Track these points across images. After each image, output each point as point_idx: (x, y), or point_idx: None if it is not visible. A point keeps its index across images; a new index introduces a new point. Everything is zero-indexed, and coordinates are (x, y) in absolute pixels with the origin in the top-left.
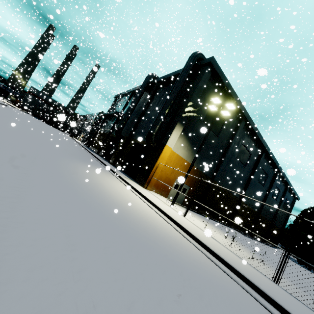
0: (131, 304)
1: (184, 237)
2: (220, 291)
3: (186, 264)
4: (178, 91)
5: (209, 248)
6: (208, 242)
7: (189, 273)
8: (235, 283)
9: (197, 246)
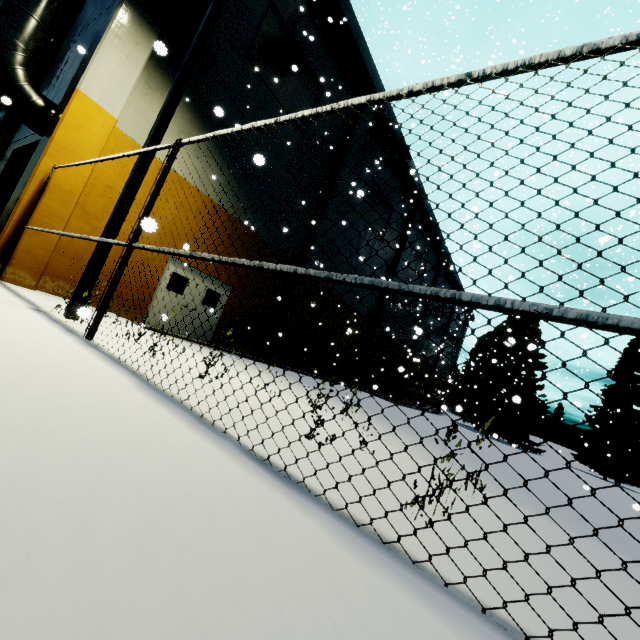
0: None
1: None
2: None
3: None
4: None
5: None
6: None
7: None
8: None
9: None
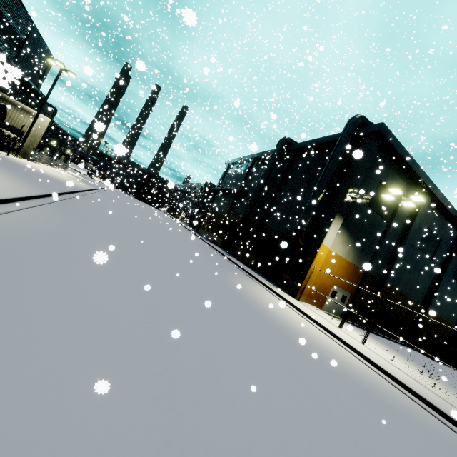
0: (403, 445)
1: (381, 377)
2: (450, 443)
3: (408, 413)
4: (333, 172)
5: (417, 392)
6: (410, 384)
7: (416, 422)
8: None
9: (401, 389)
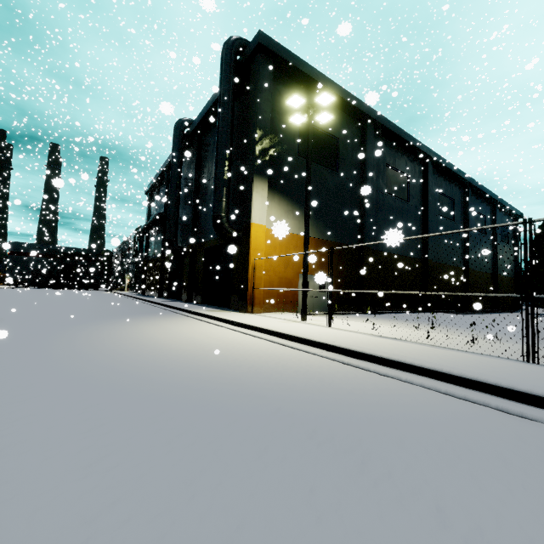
0: None
1: (329, 360)
2: (414, 431)
3: (327, 409)
4: (230, 123)
5: (381, 357)
6: (380, 348)
7: (333, 424)
8: (448, 399)
9: (357, 364)
